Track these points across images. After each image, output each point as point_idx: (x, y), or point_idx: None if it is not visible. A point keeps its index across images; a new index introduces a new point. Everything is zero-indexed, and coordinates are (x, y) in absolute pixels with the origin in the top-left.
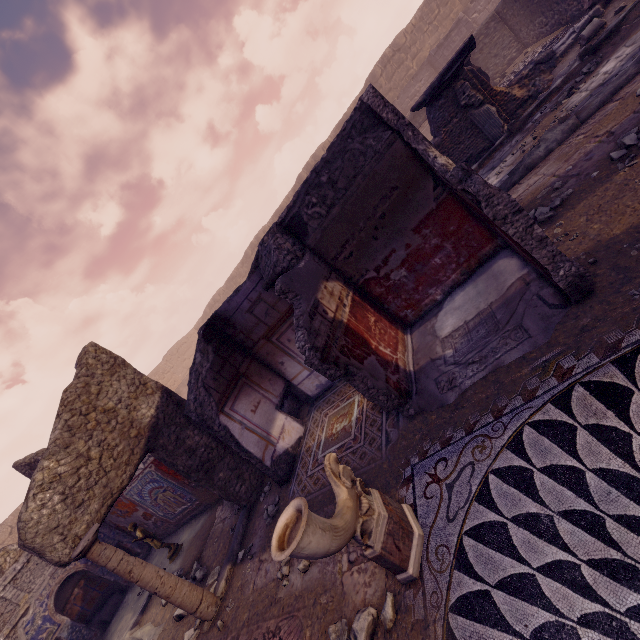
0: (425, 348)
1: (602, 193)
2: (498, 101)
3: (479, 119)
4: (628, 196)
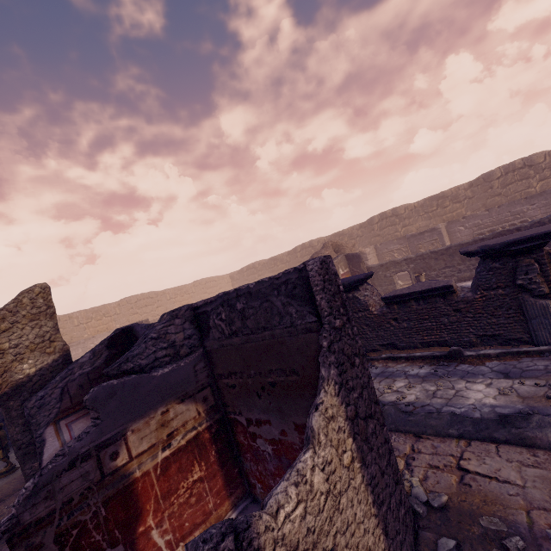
0: None
1: None
2: None
3: (530, 309)
4: None
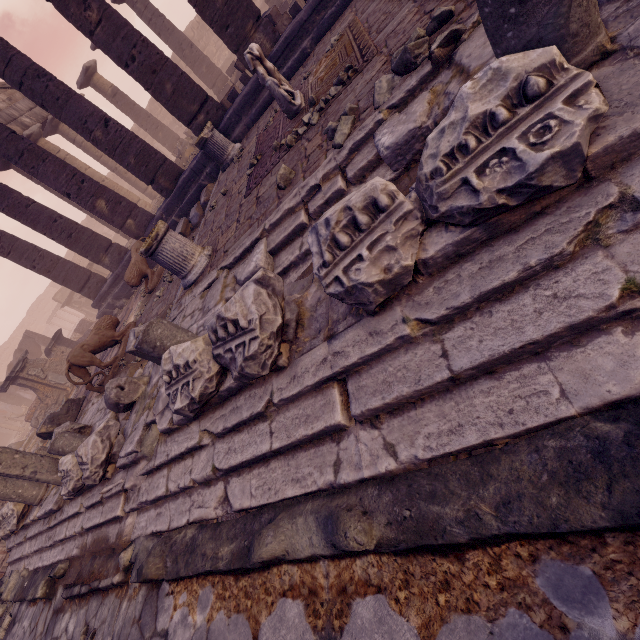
0: None
1: None
2: None
3: None
4: None
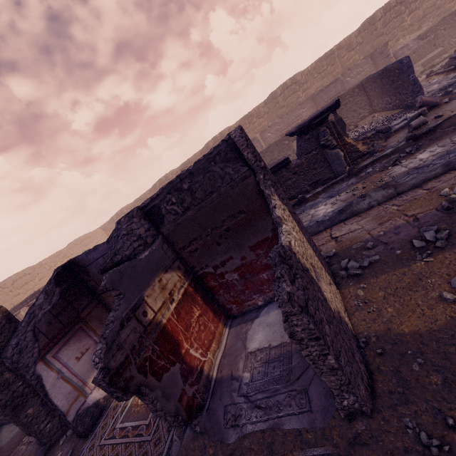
0: (233, 355)
1: (400, 275)
2: (346, 149)
3: (330, 157)
4: (420, 293)
